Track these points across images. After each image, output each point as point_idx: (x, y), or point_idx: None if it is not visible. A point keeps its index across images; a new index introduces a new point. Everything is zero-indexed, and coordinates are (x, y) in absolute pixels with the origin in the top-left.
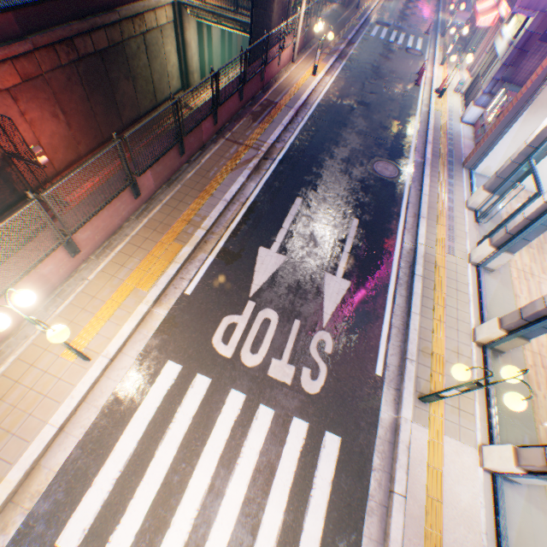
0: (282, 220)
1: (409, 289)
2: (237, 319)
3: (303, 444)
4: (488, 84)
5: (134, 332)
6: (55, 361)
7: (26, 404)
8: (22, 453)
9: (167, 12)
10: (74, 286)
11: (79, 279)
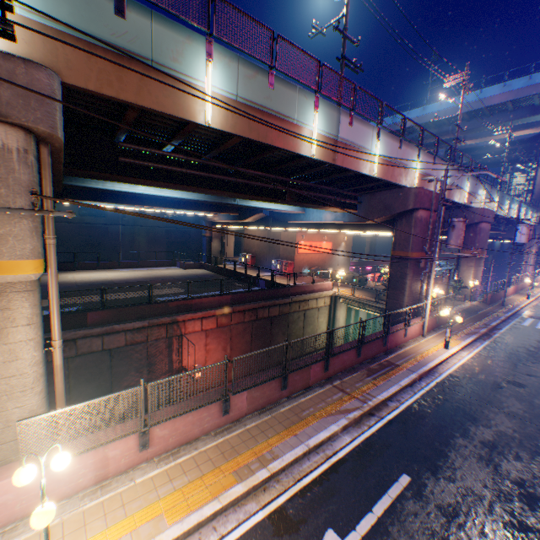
0: (373, 497)
1: None
2: None
3: None
4: None
5: None
6: None
7: None
8: None
9: (325, 299)
10: (120, 482)
11: (129, 476)
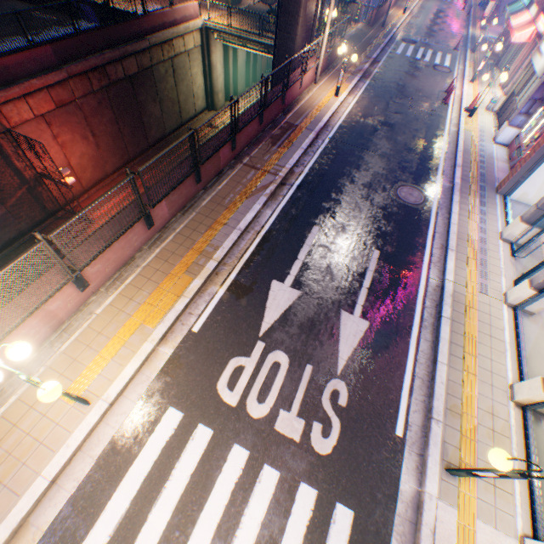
0: (297, 250)
1: (435, 332)
2: (244, 361)
3: (311, 516)
4: (525, 103)
5: (137, 373)
6: (54, 404)
7: (21, 451)
8: (11, 508)
9: (194, 37)
10: (82, 321)
11: (86, 313)
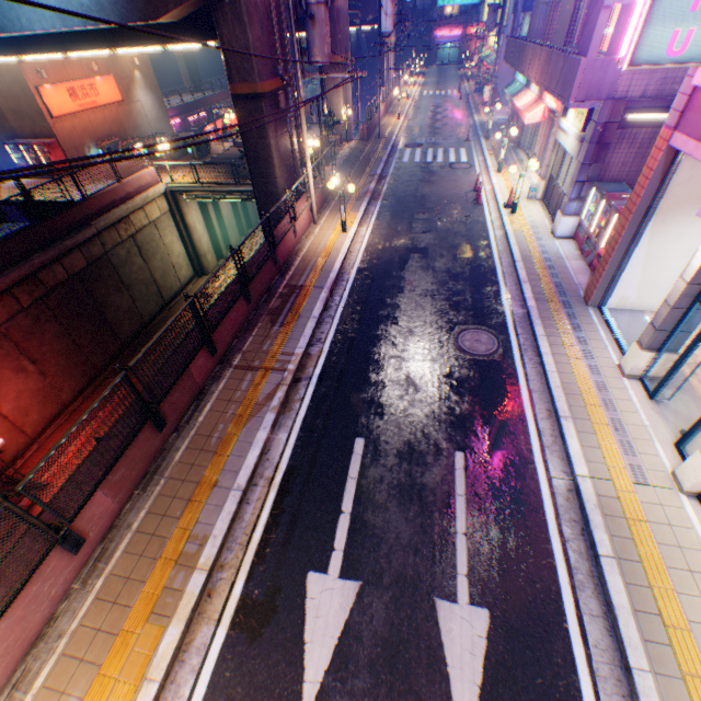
0: (338, 493)
1: (602, 591)
2: None
3: None
4: (572, 188)
5: None
6: None
7: None
8: None
9: (159, 204)
10: None
11: None
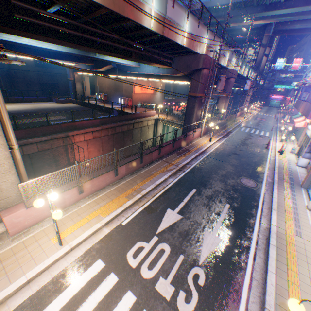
0: (183, 197)
1: (266, 253)
2: (145, 244)
3: None
4: (306, 147)
5: (89, 237)
6: (47, 241)
7: (22, 260)
8: (4, 288)
9: (152, 121)
10: (73, 208)
11: (77, 205)
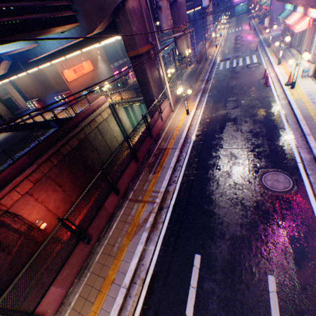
0: (183, 299)
1: None
2: None
3: None
4: None
5: None
6: None
7: None
8: None
9: (107, 111)
10: None
11: None
